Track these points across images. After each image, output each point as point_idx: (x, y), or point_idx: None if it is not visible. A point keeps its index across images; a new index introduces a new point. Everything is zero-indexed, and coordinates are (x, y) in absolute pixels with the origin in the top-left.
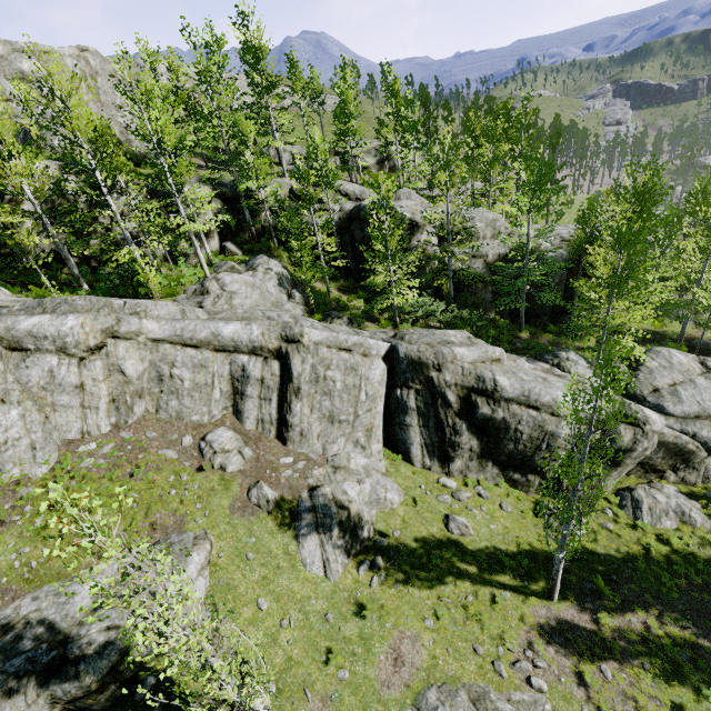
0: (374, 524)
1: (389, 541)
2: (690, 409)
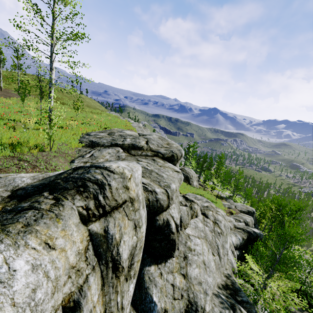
0: None
1: None
2: None
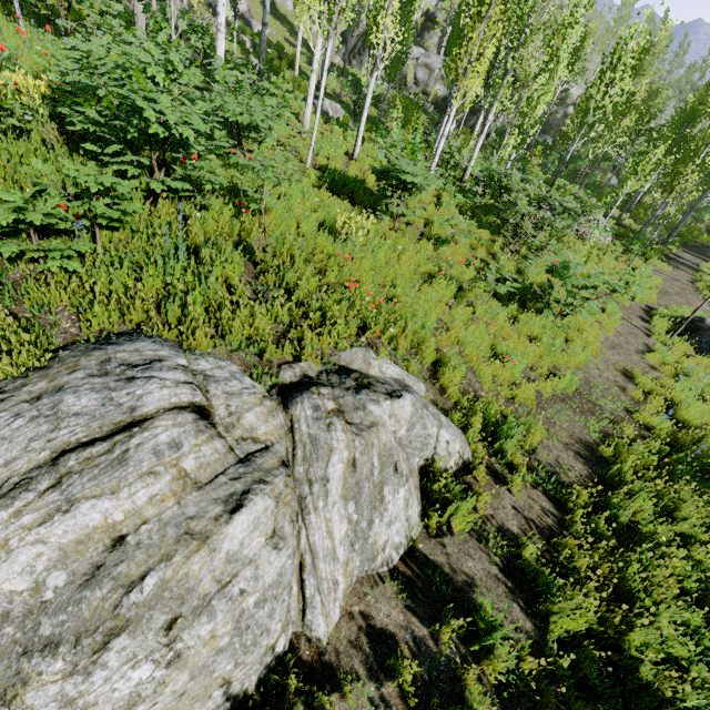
0: (276, 2)
1: (274, 7)
2: (426, 60)
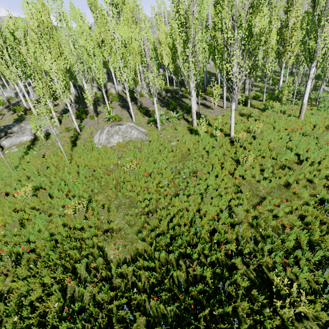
0: None
1: None
2: None
